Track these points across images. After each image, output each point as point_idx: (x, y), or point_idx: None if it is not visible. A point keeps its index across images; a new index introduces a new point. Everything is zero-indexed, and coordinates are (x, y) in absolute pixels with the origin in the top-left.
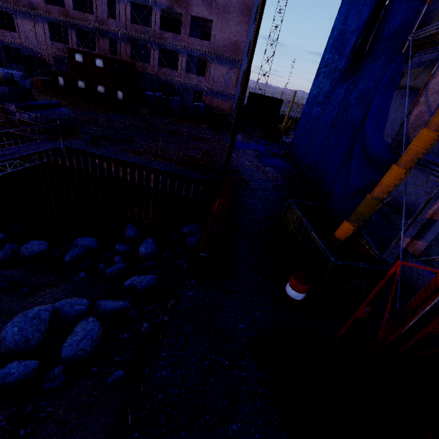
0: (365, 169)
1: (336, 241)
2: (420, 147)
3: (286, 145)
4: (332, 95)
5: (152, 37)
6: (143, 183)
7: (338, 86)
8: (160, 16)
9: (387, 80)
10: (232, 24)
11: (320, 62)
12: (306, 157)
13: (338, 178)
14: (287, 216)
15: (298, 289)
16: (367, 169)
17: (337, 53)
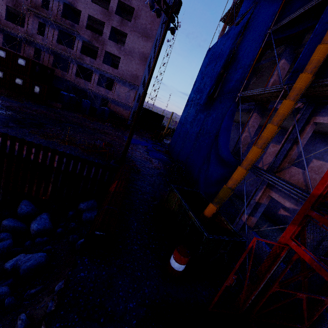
0: (219, 167)
1: (205, 218)
2: (253, 157)
3: (166, 145)
4: (196, 118)
5: (73, 56)
6: (47, 162)
7: (200, 113)
8: (82, 44)
9: (229, 115)
10: (134, 63)
11: (188, 98)
12: (180, 155)
13: (202, 171)
14: (170, 197)
15: (181, 261)
16: (220, 167)
17: (199, 95)
